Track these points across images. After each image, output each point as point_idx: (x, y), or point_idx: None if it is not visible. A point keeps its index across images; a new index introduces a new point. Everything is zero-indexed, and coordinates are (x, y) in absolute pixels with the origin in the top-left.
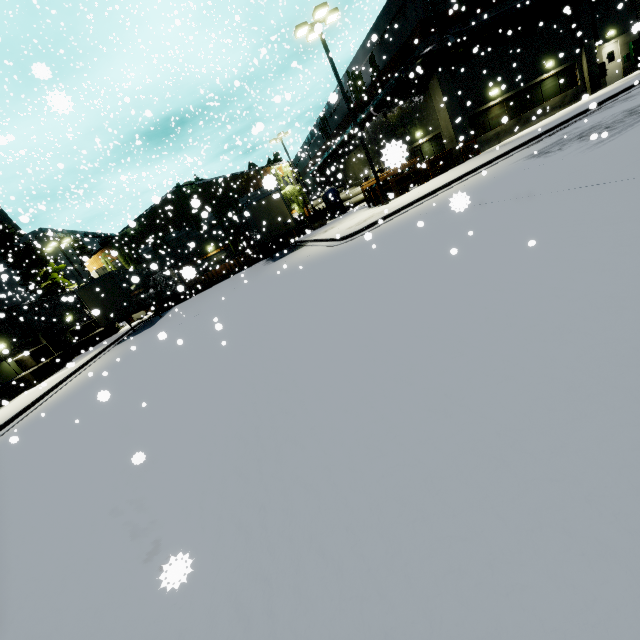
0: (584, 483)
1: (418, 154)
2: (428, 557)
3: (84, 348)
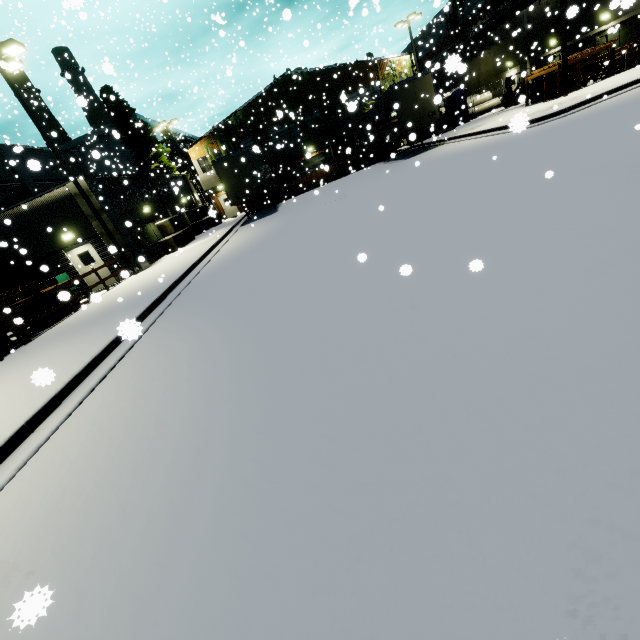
0: None
1: (591, 46)
2: None
3: (199, 230)
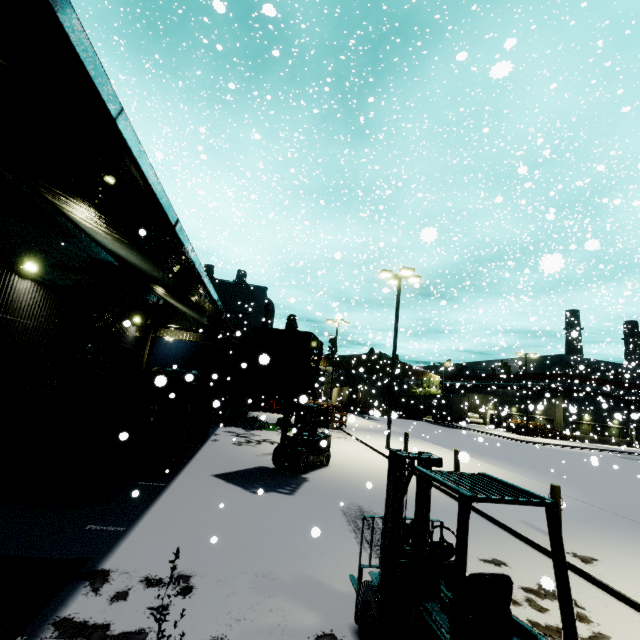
0: None
1: (532, 421)
2: None
3: None
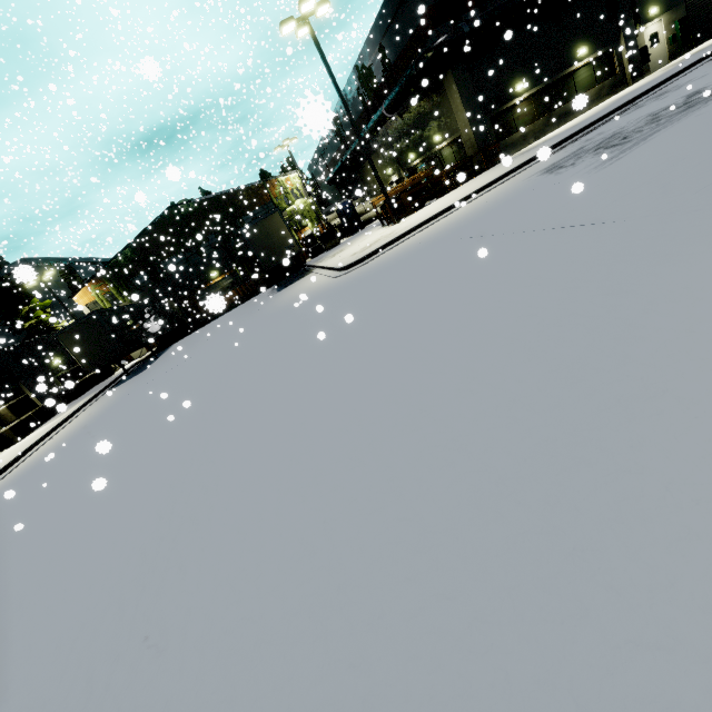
0: (373, 675)
1: (439, 160)
2: None
3: (74, 395)
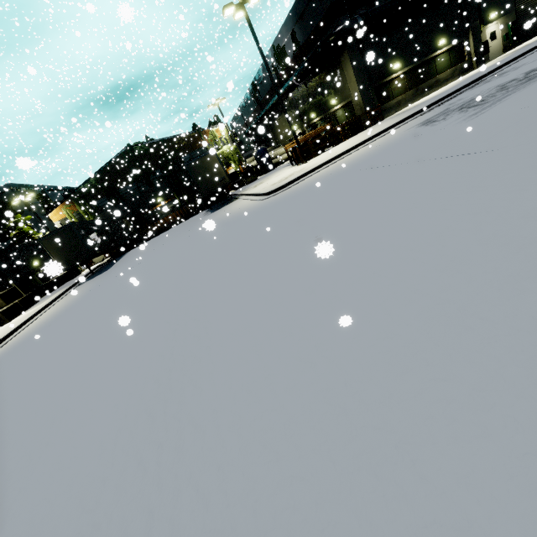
0: (398, 431)
1: (334, 119)
2: (273, 495)
3: (50, 289)
